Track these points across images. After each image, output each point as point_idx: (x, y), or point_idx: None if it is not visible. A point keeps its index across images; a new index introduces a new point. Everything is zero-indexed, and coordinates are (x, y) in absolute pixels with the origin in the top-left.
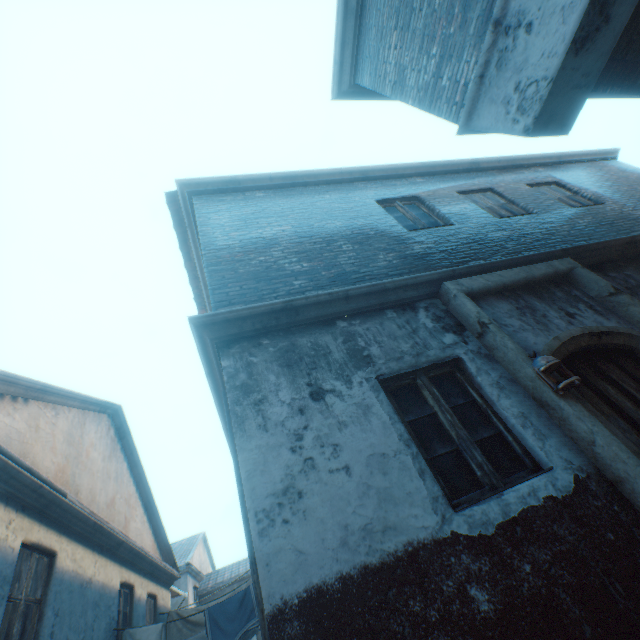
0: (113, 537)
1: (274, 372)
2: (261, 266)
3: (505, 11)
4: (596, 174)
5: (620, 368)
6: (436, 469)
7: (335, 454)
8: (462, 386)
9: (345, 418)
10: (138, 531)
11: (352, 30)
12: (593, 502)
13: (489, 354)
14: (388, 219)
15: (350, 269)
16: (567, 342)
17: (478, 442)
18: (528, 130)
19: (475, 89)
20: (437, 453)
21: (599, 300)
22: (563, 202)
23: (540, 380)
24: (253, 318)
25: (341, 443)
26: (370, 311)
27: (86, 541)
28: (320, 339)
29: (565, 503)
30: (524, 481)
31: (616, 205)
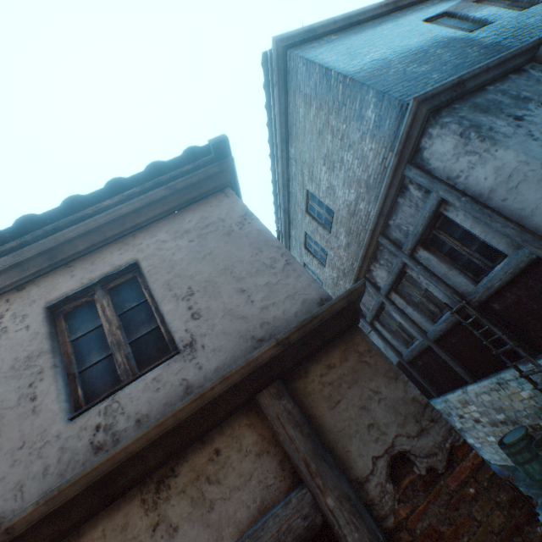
0: None
1: (480, 117)
2: (398, 75)
3: None
4: None
5: None
6: None
7: None
8: None
9: None
10: None
11: None
12: None
13: None
14: (445, 30)
15: (458, 62)
16: None
17: None
18: None
19: None
20: None
21: None
22: None
23: None
24: (443, 93)
25: None
26: (499, 79)
27: None
28: (486, 98)
29: None
30: None
31: None
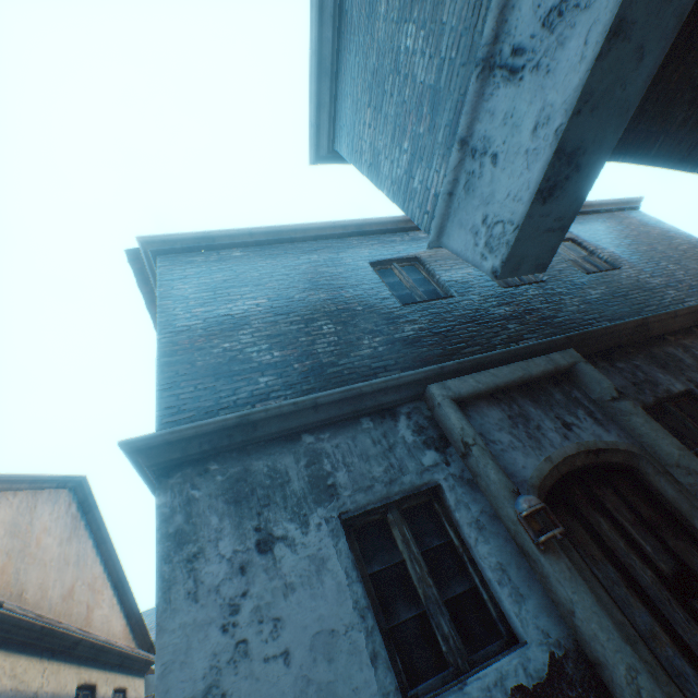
0: (68, 637)
1: (218, 512)
2: (224, 356)
3: (471, 130)
4: (616, 228)
5: (617, 493)
6: (396, 642)
7: (275, 633)
8: (439, 520)
9: (294, 578)
10: (105, 618)
11: (328, 92)
12: (567, 692)
13: (472, 479)
14: (380, 289)
15: (328, 360)
16: (560, 462)
17: (449, 600)
18: (496, 272)
19: (444, 206)
20: (400, 618)
21: (601, 404)
22: (577, 264)
23: (521, 526)
24: (201, 437)
25: (284, 616)
26: (343, 420)
27: (32, 648)
28: (280, 461)
29: (535, 695)
30: (493, 662)
31: (633, 270)
